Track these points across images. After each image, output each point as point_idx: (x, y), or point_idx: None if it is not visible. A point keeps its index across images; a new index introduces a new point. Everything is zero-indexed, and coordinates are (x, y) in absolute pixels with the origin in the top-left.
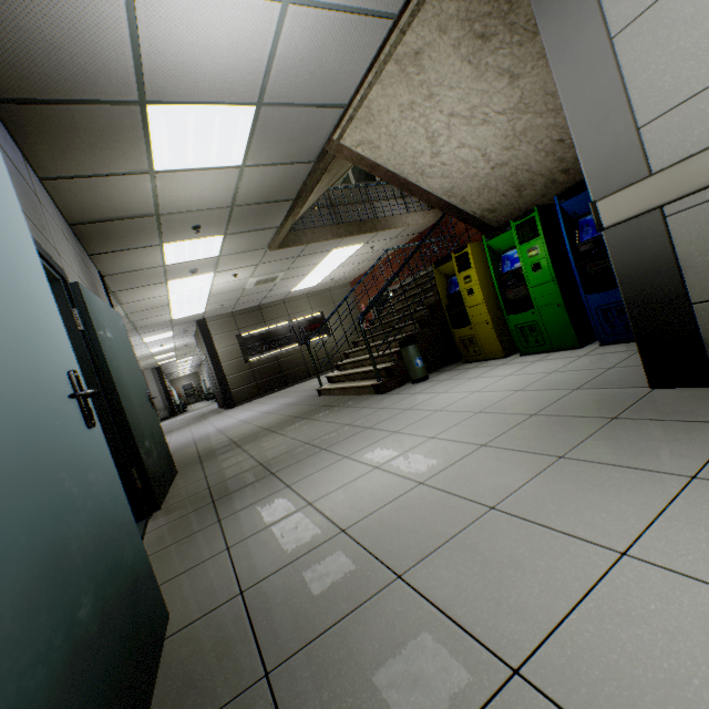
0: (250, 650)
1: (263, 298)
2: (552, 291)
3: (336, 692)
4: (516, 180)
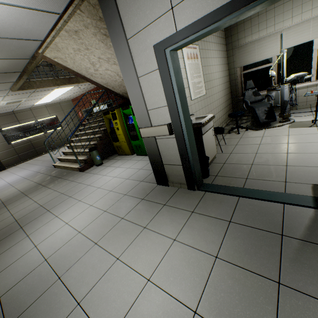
0: None
1: (14, 108)
2: None
3: None
4: None
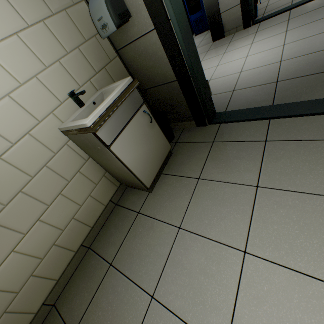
0: None
1: None
2: None
3: None
4: None
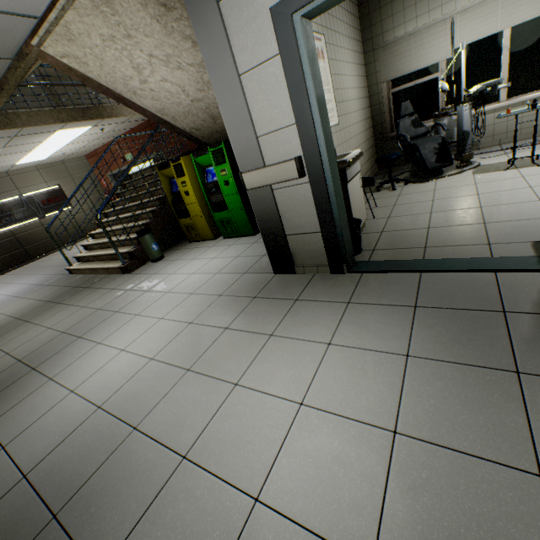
0: (41, 509)
1: None
2: (237, 200)
3: (99, 505)
4: (211, 112)
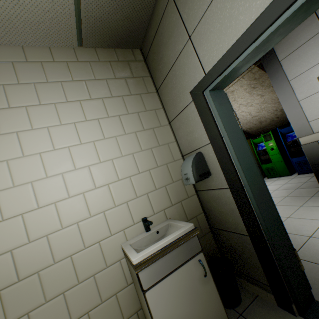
0: None
1: None
2: (278, 157)
3: None
4: (260, 120)
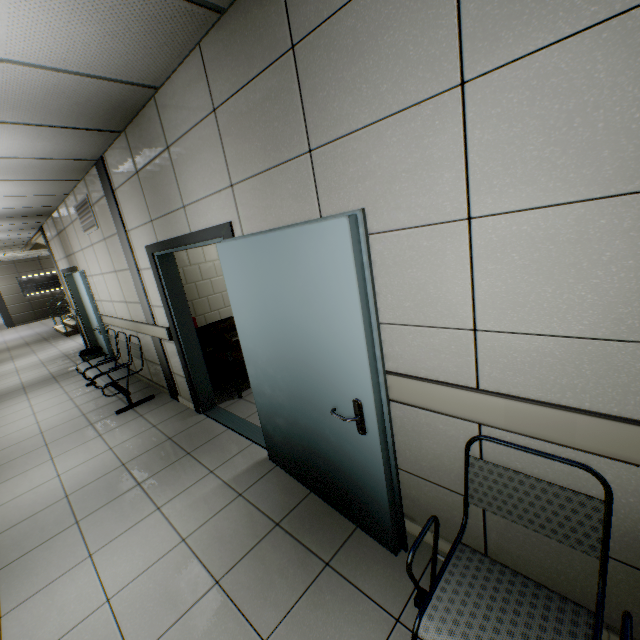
0: None
1: (39, 255)
2: None
3: None
4: None
